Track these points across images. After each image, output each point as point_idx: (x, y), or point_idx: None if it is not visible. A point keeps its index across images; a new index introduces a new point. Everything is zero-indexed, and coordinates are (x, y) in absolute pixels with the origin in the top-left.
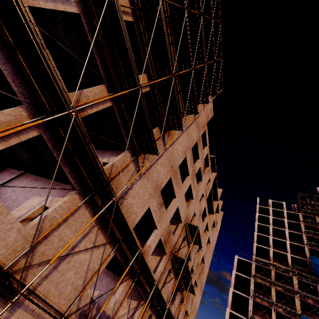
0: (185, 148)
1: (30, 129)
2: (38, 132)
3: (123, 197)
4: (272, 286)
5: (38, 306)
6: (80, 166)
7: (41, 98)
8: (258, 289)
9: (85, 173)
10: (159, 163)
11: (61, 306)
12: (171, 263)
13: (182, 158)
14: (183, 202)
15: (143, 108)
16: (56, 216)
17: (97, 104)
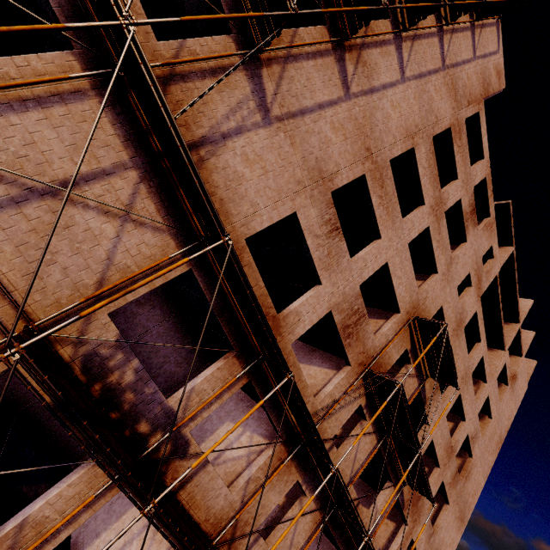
0: (410, 124)
1: None
2: None
3: (216, 144)
4: None
5: None
6: None
7: None
8: None
9: None
10: (326, 119)
11: (34, 305)
12: (364, 395)
13: (402, 146)
14: (403, 260)
15: None
16: (15, 79)
17: None
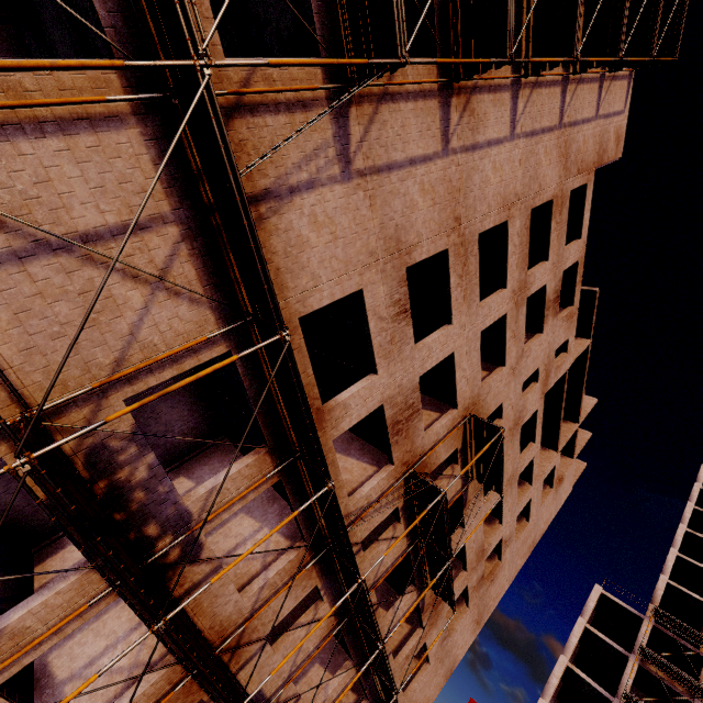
0: (510, 192)
1: None
2: None
3: (281, 200)
4: (696, 701)
5: None
6: None
7: None
8: (646, 693)
9: None
10: (416, 178)
11: (32, 386)
12: (403, 497)
13: (495, 217)
14: (471, 350)
15: None
16: (31, 91)
17: None
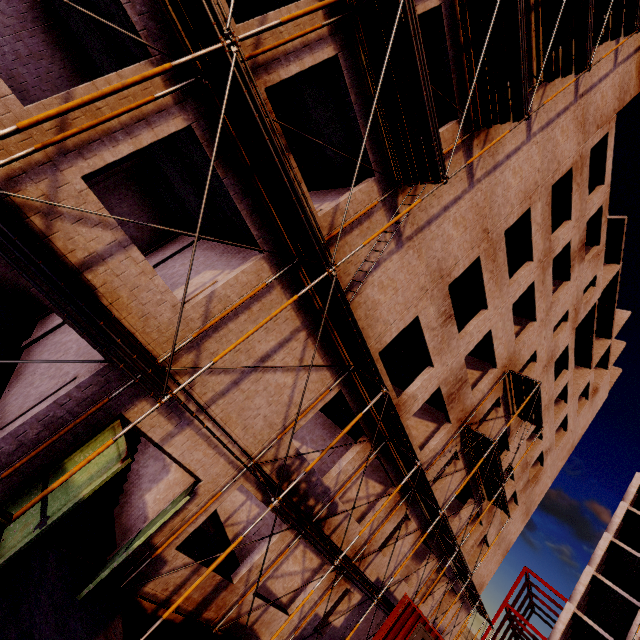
0: (530, 184)
1: (170, 114)
2: (184, 121)
3: (359, 284)
4: None
5: (200, 422)
6: (270, 204)
7: (181, 36)
8: None
9: (278, 216)
10: (450, 218)
11: (249, 445)
12: (459, 442)
13: (518, 211)
14: (505, 321)
15: (411, 44)
16: (230, 296)
17: (301, 54)
